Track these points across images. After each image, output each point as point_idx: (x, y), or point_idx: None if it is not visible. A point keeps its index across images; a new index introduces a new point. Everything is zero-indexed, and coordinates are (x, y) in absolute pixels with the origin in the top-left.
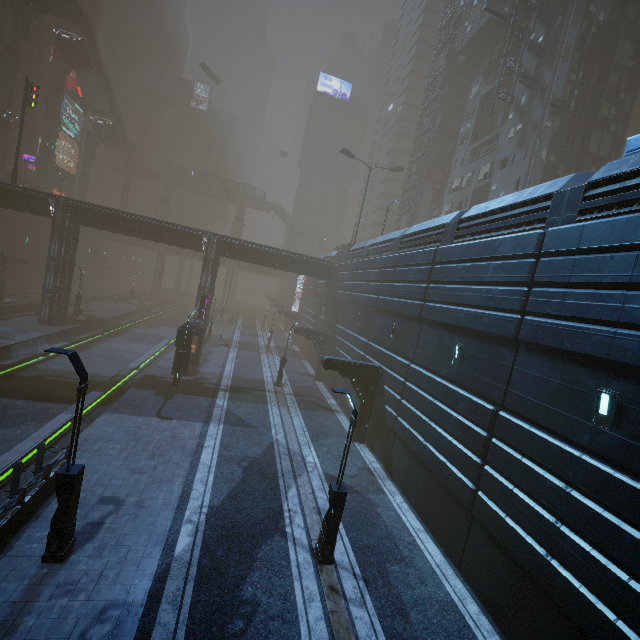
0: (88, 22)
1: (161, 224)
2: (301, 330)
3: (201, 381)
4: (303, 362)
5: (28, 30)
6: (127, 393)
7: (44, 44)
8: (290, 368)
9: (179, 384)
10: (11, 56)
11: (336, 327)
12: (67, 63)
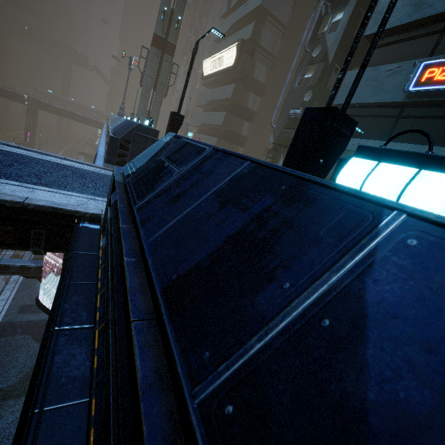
0: None
1: None
2: (82, 153)
3: None
4: None
5: None
6: None
7: None
8: None
9: None
10: None
11: None
12: None
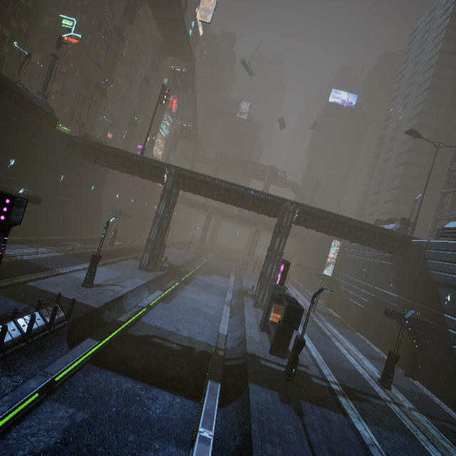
0: (193, 60)
1: (248, 191)
2: (395, 313)
3: (304, 370)
4: (360, 337)
5: (158, 67)
6: (251, 395)
7: (161, 80)
8: (360, 348)
9: (293, 379)
10: (146, 82)
11: (446, 318)
12: (175, 87)
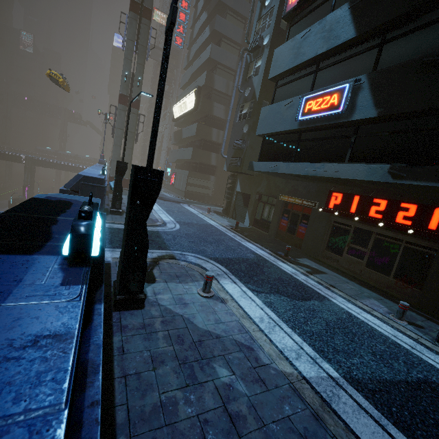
0: None
1: None
2: None
3: None
4: None
5: None
6: None
7: None
8: None
9: None
10: None
11: None
12: None
